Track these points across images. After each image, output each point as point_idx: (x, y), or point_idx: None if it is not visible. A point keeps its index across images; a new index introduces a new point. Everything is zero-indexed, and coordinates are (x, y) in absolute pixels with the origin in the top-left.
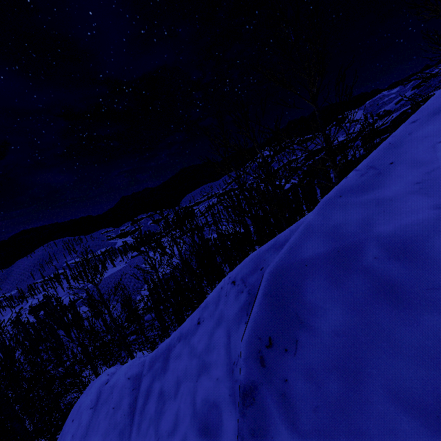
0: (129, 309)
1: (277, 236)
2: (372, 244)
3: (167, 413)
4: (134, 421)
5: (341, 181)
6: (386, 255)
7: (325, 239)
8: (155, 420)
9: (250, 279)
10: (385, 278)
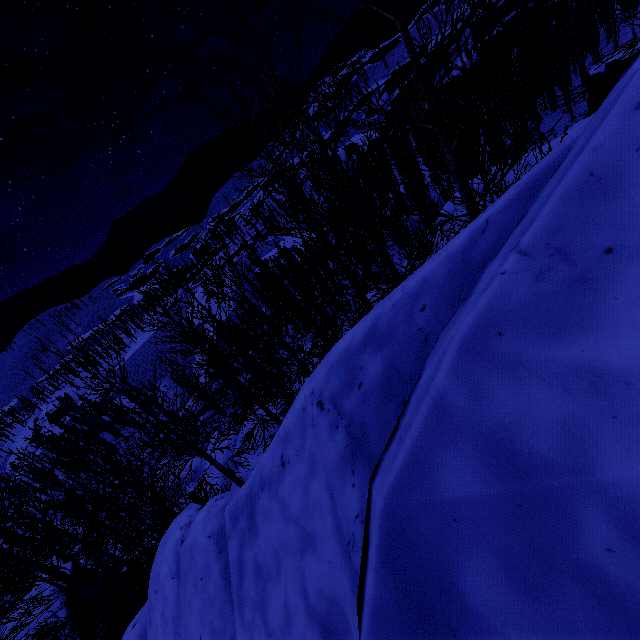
0: (186, 385)
1: (373, 316)
2: (597, 512)
3: (272, 600)
4: (233, 603)
5: (493, 282)
6: (634, 552)
7: (485, 460)
8: (259, 607)
9: (345, 403)
10: (638, 612)
